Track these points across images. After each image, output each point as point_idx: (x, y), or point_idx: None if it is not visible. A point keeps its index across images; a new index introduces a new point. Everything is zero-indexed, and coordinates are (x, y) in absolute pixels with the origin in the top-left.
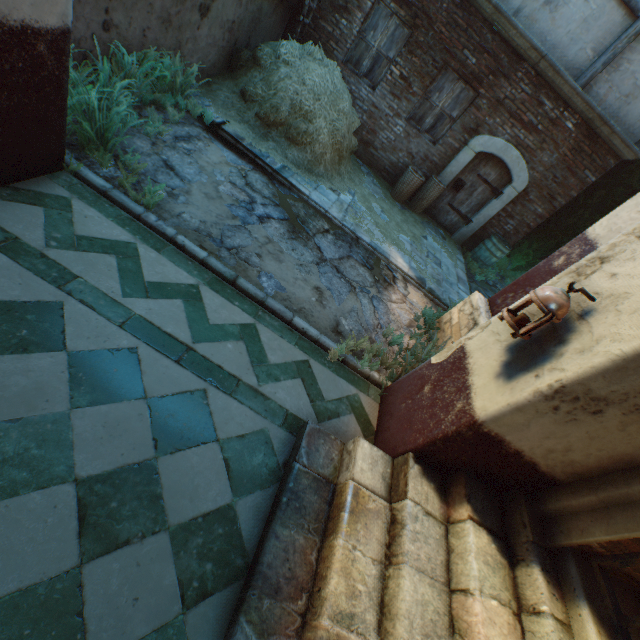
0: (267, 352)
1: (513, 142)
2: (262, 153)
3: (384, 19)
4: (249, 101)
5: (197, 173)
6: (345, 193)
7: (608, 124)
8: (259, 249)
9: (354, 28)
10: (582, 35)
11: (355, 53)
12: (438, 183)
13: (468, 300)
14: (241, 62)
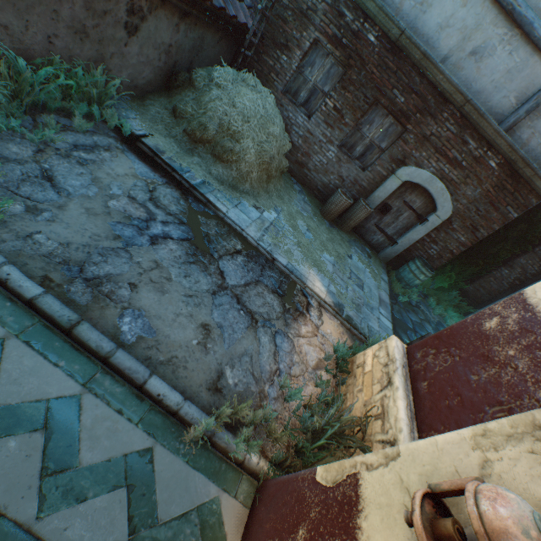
0: (82, 445)
1: (438, 175)
2: (182, 167)
3: (321, 58)
4: (179, 117)
5: (85, 185)
6: (270, 210)
7: (531, 166)
8: (138, 277)
9: (293, 63)
10: (506, 84)
11: (294, 85)
12: (365, 206)
13: (384, 344)
14: (178, 82)
